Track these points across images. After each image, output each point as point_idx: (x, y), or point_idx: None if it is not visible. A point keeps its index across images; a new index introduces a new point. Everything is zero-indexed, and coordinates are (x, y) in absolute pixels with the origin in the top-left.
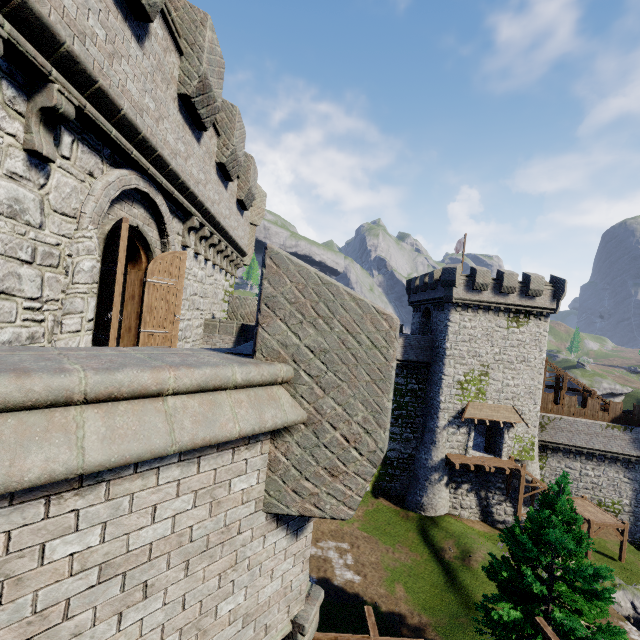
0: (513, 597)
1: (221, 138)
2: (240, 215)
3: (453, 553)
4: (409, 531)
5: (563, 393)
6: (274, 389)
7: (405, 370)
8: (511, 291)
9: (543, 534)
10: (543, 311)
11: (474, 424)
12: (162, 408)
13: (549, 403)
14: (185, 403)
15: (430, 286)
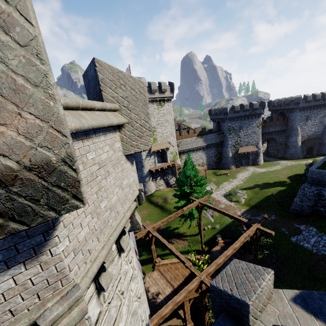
0: (183, 198)
1: None
2: None
3: (161, 201)
4: (144, 203)
5: (182, 131)
6: (116, 113)
7: None
8: (155, 91)
9: (187, 174)
10: (169, 98)
11: (156, 153)
12: (96, 114)
13: (178, 136)
14: (100, 113)
15: None
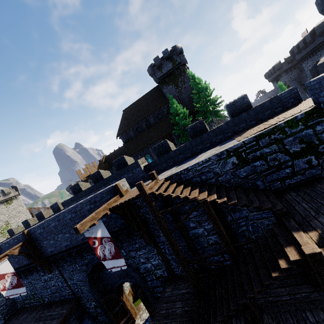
0: None
1: None
2: None
3: None
4: None
5: None
6: None
7: None
8: None
9: None
10: (15, 196)
11: None
12: None
13: None
14: None
15: None
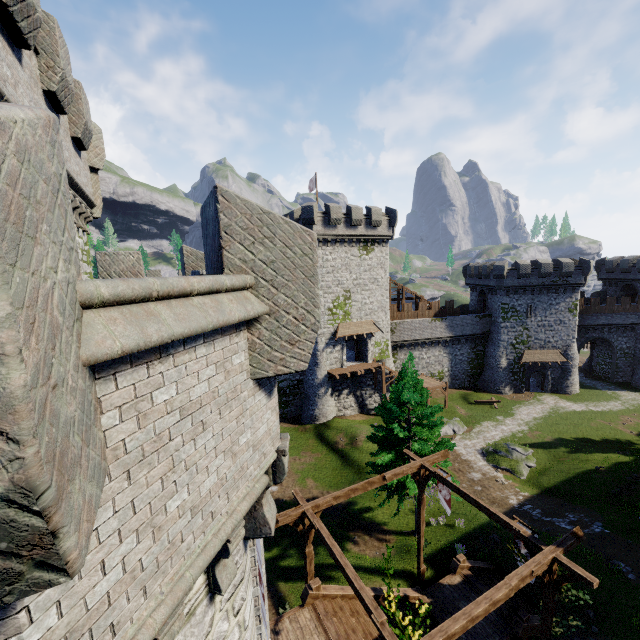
0: (388, 447)
1: (41, 57)
2: (78, 157)
3: (344, 442)
4: (309, 439)
5: (403, 302)
6: (245, 293)
7: None
8: (359, 224)
9: (402, 398)
10: (384, 238)
11: (345, 341)
12: (193, 304)
13: (395, 312)
14: (203, 301)
15: None
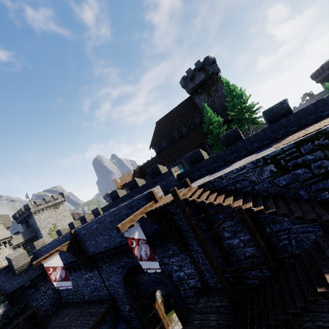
0: None
1: None
2: None
3: None
4: None
5: None
6: (2, 221)
7: (28, 243)
8: (50, 201)
9: None
10: (62, 202)
11: None
12: None
13: None
14: None
15: (22, 213)
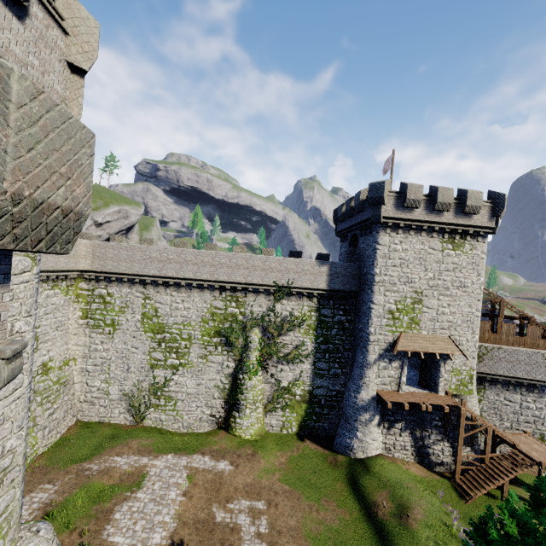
0: None
1: None
2: (6, 9)
3: (387, 510)
4: (337, 480)
5: (500, 321)
6: None
7: (331, 301)
8: (446, 208)
9: None
10: (481, 230)
11: (407, 357)
12: None
13: (486, 332)
14: None
15: (356, 208)
